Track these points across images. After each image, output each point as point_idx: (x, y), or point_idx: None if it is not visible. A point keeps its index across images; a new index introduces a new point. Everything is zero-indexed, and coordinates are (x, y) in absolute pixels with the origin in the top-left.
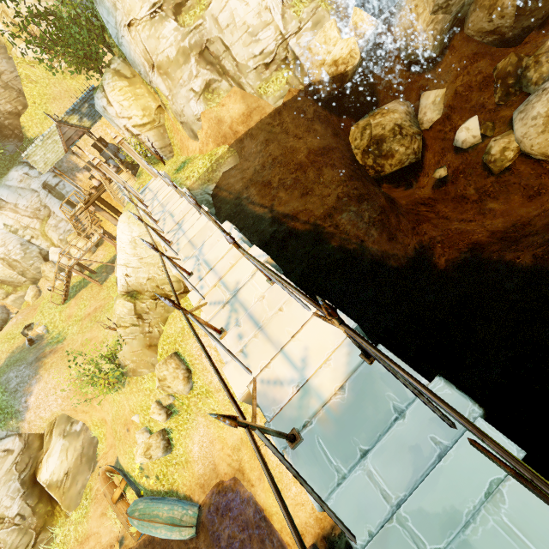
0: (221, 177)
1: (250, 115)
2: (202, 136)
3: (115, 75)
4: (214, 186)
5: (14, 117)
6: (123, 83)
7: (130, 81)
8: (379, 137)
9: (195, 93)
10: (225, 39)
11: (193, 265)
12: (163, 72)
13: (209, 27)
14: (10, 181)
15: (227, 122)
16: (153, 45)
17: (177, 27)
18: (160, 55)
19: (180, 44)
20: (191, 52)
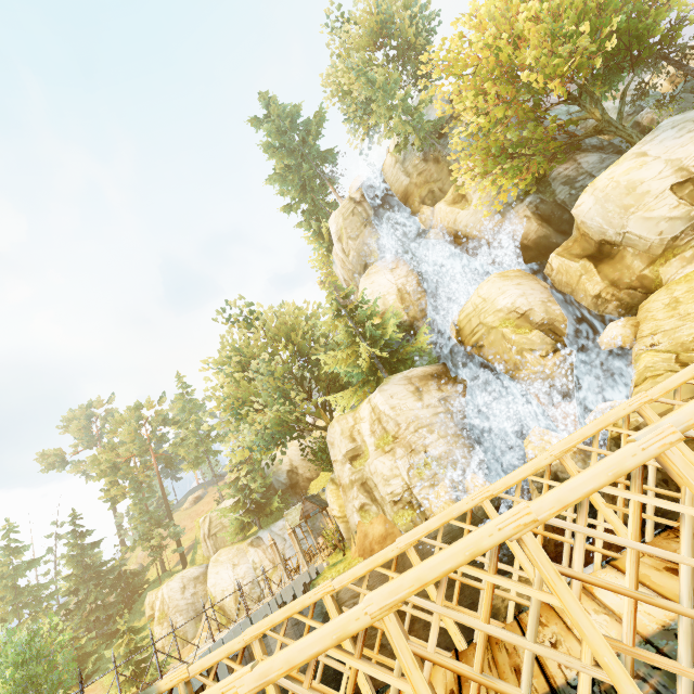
0: (343, 589)
1: (386, 537)
2: (356, 542)
3: (330, 481)
4: (334, 595)
5: (308, 481)
6: (334, 487)
7: (338, 486)
8: (495, 610)
9: (355, 509)
10: (374, 479)
11: (191, 655)
12: (343, 489)
13: (367, 470)
14: (275, 527)
15: (370, 537)
16: (341, 473)
17: (352, 467)
18: (343, 479)
19: (350, 477)
20: (355, 483)
